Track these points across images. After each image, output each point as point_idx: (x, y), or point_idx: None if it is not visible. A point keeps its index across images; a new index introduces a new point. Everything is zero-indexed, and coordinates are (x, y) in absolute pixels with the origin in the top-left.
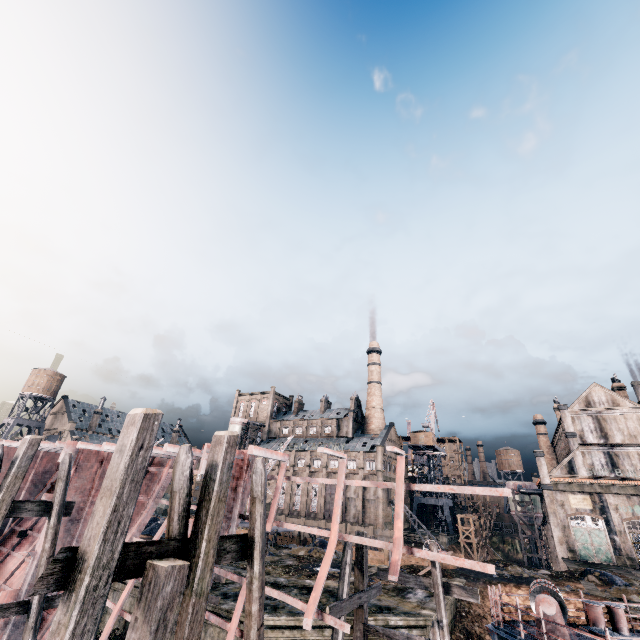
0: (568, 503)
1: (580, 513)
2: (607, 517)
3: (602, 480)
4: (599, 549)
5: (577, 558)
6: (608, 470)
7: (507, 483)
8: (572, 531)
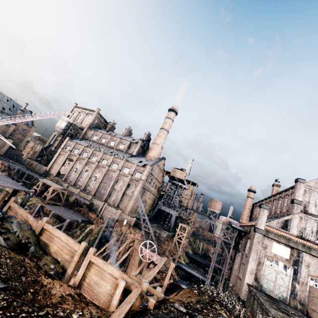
0: (270, 248)
1: (277, 258)
2: (297, 269)
3: (308, 242)
4: (279, 288)
5: (259, 288)
6: (316, 237)
7: (221, 217)
8: (264, 268)
